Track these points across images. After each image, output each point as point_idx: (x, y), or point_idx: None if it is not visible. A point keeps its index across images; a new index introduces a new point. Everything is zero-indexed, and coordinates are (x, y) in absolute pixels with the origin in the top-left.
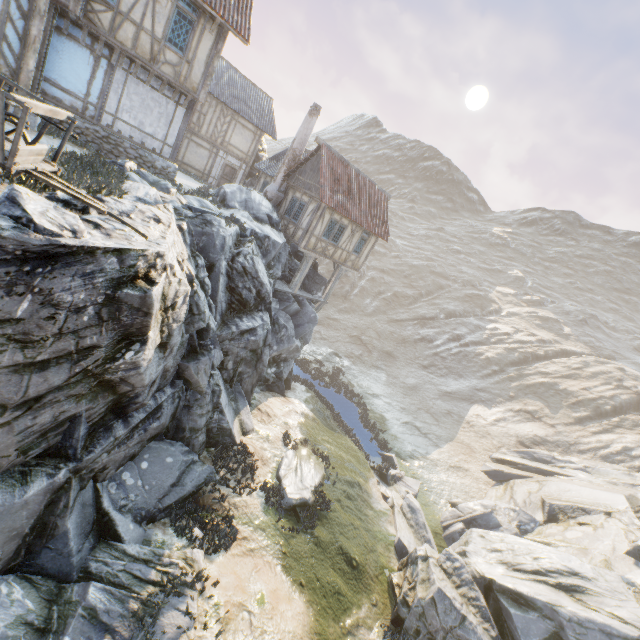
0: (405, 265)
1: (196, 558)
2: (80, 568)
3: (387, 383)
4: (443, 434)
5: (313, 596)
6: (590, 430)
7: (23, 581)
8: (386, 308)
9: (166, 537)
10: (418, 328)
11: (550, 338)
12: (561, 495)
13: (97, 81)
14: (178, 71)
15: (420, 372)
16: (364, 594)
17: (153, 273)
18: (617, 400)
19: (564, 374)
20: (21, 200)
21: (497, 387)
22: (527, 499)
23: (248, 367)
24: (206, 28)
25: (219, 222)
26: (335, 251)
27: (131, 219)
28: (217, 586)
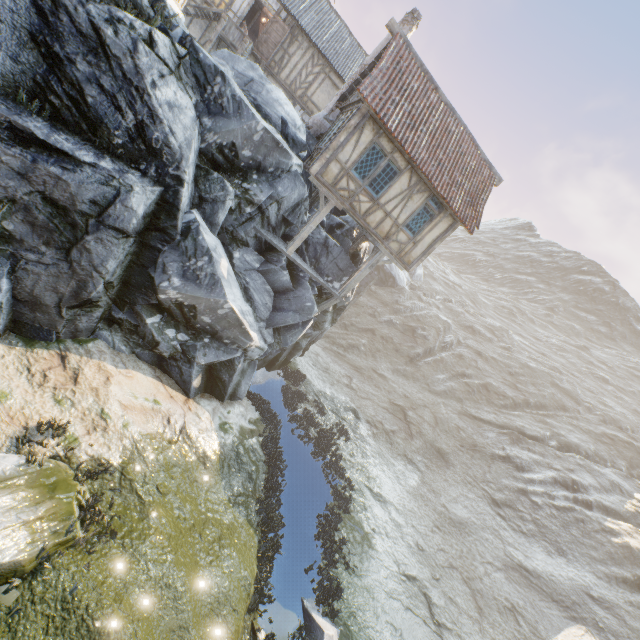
0: (515, 360)
1: None
2: None
3: (414, 492)
4: None
5: None
6: None
7: None
8: (465, 395)
9: None
10: (505, 440)
11: None
12: None
13: None
14: None
15: (483, 505)
16: None
17: None
18: None
19: None
20: None
21: None
22: None
23: (43, 241)
24: None
25: None
26: (372, 209)
27: None
28: None
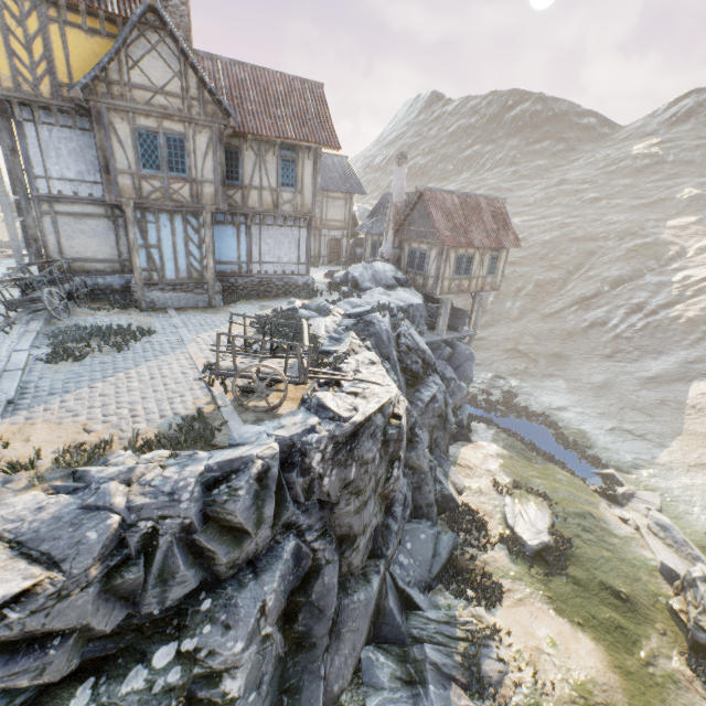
0: (535, 245)
1: (481, 614)
2: (407, 635)
3: (569, 390)
4: (664, 430)
5: (596, 633)
6: None
7: (379, 649)
8: (533, 304)
9: (448, 601)
10: (581, 314)
11: None
12: None
13: (242, 244)
14: (294, 204)
15: (604, 364)
16: (646, 625)
17: (394, 409)
18: None
19: None
20: (326, 404)
21: None
22: None
23: (439, 431)
24: (304, 158)
25: (376, 318)
26: (469, 283)
27: (361, 373)
28: (510, 635)
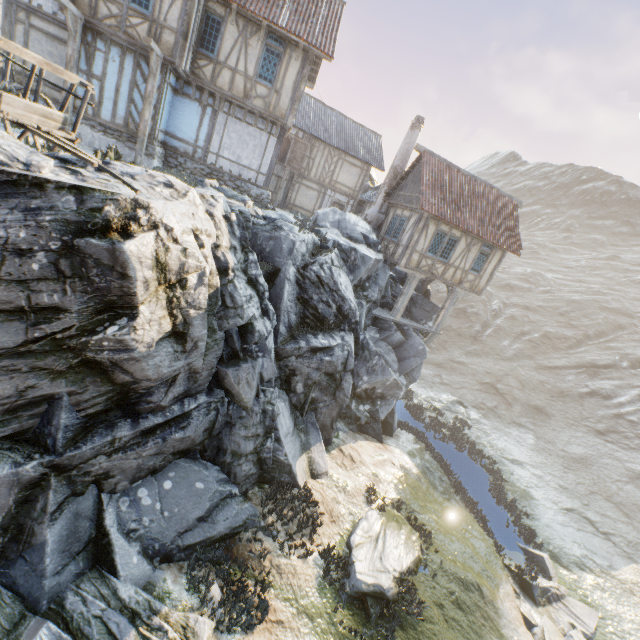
0: (559, 300)
1: (199, 631)
2: (55, 596)
3: (536, 448)
4: None
5: None
6: None
7: None
8: (532, 351)
9: (174, 587)
10: (584, 378)
11: None
12: None
13: (204, 127)
14: (268, 102)
15: (591, 439)
16: None
17: (136, 229)
18: None
19: None
20: None
21: None
22: None
23: (324, 394)
24: (292, 57)
25: (291, 228)
26: (445, 269)
27: (134, 180)
28: None
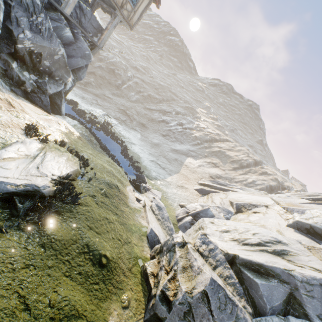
0: (156, 82)
1: None
2: None
3: (141, 139)
4: (173, 169)
5: None
6: (239, 173)
7: None
8: (143, 101)
9: None
10: (161, 115)
11: (221, 134)
12: (239, 199)
13: None
14: None
15: (161, 137)
16: (113, 298)
17: None
18: (248, 161)
19: (228, 148)
20: None
21: (199, 150)
22: (222, 202)
23: None
24: None
25: None
26: None
27: None
28: None
